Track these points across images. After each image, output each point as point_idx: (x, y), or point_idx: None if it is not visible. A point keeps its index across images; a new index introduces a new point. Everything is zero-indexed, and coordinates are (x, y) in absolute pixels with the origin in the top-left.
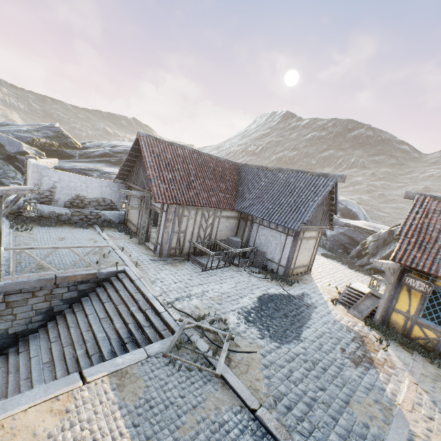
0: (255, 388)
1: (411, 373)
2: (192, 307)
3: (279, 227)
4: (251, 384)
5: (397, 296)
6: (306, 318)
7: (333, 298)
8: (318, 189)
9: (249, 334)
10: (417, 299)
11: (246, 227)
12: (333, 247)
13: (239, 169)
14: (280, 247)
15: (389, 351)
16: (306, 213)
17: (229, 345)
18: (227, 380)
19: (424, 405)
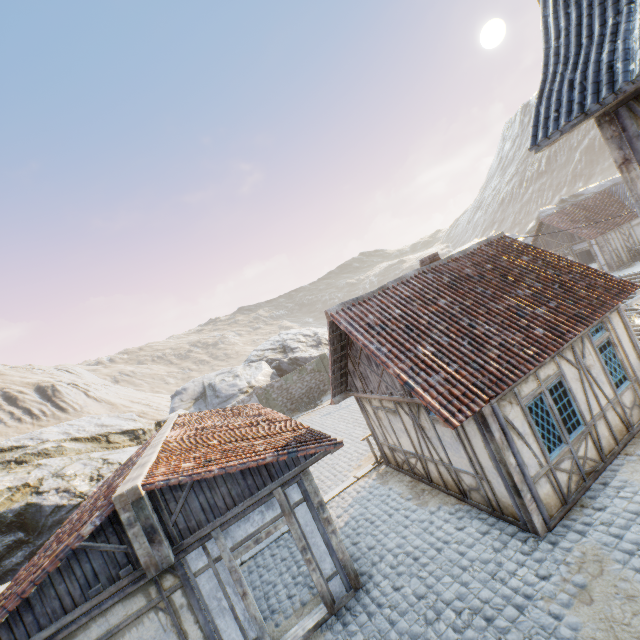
0: None
1: None
2: None
3: None
4: None
5: None
6: None
7: None
8: None
9: None
10: None
11: None
12: None
13: (609, 192)
14: None
15: None
16: None
17: None
18: None
19: None
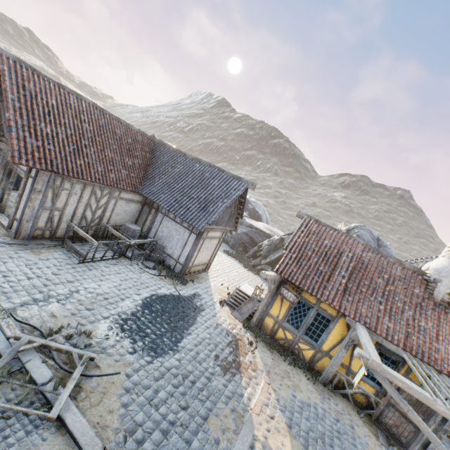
0: (104, 424)
1: (268, 373)
2: (45, 316)
3: (185, 222)
4: (100, 420)
5: (273, 303)
6: (190, 323)
7: (222, 298)
8: (229, 191)
9: (118, 349)
10: (287, 306)
11: (150, 214)
12: (236, 245)
13: (154, 146)
14: (181, 243)
15: (256, 353)
16: (214, 213)
17: (85, 368)
18: (66, 422)
19: (270, 405)
